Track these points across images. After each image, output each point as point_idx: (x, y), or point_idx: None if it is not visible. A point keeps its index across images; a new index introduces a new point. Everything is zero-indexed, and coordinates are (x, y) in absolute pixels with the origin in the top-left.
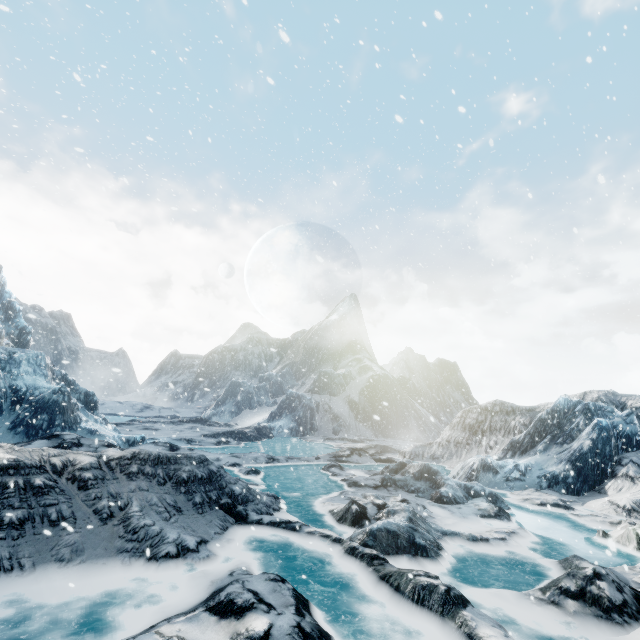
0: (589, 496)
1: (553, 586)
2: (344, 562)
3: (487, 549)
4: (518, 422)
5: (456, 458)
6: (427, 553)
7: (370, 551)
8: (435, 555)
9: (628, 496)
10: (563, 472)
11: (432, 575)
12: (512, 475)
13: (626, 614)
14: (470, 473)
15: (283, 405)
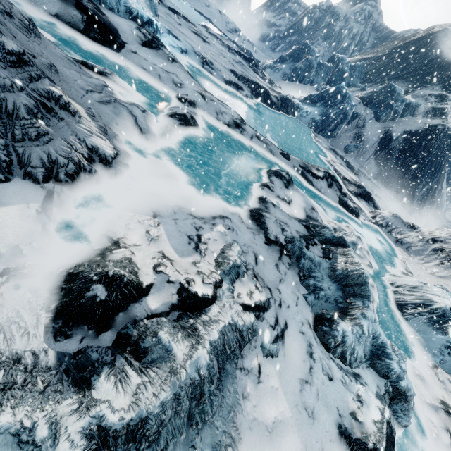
0: None
1: None
2: None
3: None
4: None
5: (420, 259)
6: None
7: None
8: None
9: None
10: None
11: None
12: None
13: None
14: (414, 304)
15: (325, 95)
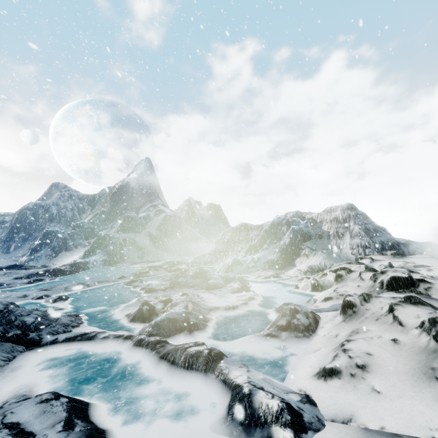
0: (288, 268)
1: (274, 326)
2: (132, 353)
3: (237, 312)
4: (254, 234)
5: (220, 261)
6: (198, 327)
7: (154, 339)
8: (203, 327)
9: (305, 265)
10: (276, 258)
11: (200, 343)
12: (250, 265)
13: (311, 330)
14: (227, 268)
15: (95, 244)
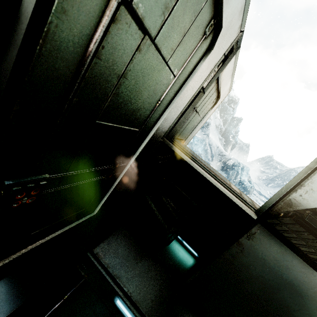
0: None
1: None
2: None
3: None
4: None
5: None
6: None
7: None
8: None
9: None
10: None
11: None
12: None
13: None
14: None
15: None
